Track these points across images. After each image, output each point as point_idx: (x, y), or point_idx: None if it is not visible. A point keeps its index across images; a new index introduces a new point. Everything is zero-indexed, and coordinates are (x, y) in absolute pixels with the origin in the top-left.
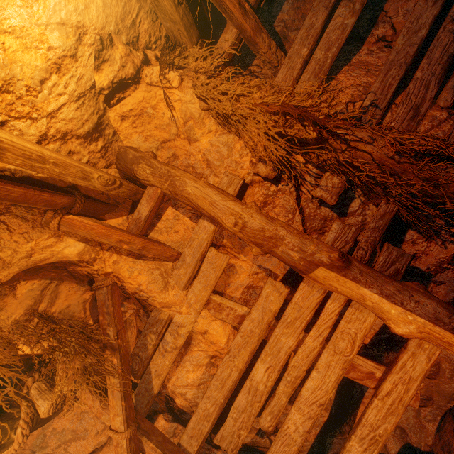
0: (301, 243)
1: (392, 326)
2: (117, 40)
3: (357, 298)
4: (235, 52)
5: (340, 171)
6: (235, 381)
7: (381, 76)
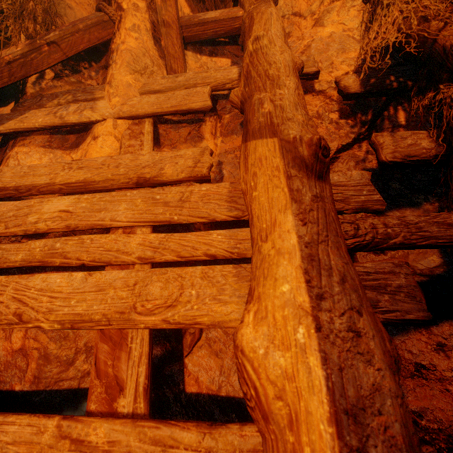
0: (293, 104)
1: (247, 319)
2: None
3: (261, 228)
4: None
5: (446, 134)
6: (34, 185)
7: None
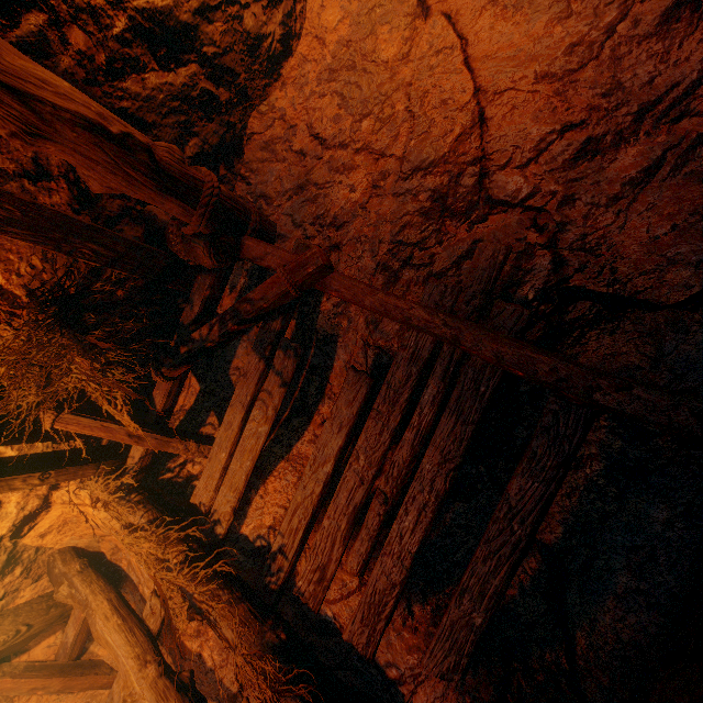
0: None
1: None
2: (8, 495)
3: None
4: (134, 481)
5: None
6: None
7: (290, 514)
